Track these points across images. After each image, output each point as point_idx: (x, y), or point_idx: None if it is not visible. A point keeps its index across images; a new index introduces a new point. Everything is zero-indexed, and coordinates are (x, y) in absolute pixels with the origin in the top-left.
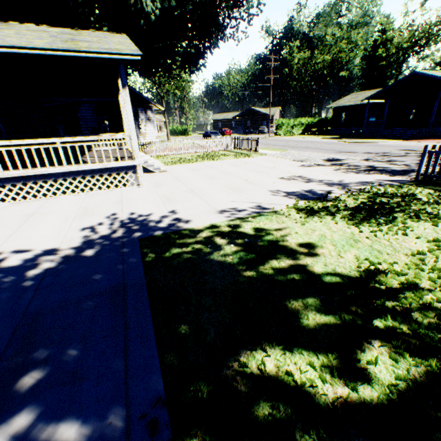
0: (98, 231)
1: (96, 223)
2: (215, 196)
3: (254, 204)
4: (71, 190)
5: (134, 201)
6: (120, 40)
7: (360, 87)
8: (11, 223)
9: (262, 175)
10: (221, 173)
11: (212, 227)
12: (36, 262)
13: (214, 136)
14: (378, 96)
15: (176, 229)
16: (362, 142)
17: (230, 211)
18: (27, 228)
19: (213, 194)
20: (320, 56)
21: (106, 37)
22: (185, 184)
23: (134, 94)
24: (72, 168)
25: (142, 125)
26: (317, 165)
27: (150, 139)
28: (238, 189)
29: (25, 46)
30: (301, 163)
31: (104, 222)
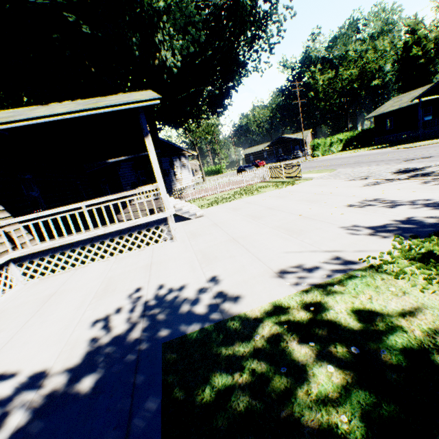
0: (112, 325)
1: (113, 309)
2: (266, 246)
3: (329, 254)
4: (99, 256)
5: (164, 264)
6: (142, 94)
7: (399, 91)
8: (24, 313)
9: (319, 205)
10: (265, 209)
11: (276, 309)
12: (8, 407)
13: (248, 169)
14: (431, 91)
15: (219, 319)
16: (428, 144)
17: (296, 273)
18: (35, 322)
19: (262, 242)
20: (345, 72)
21: (130, 95)
22: (225, 230)
23: (168, 145)
24: (99, 232)
25: (178, 171)
26: (388, 181)
27: (186, 183)
28: (294, 230)
29: (43, 115)
30: (363, 182)
31: (123, 307)
